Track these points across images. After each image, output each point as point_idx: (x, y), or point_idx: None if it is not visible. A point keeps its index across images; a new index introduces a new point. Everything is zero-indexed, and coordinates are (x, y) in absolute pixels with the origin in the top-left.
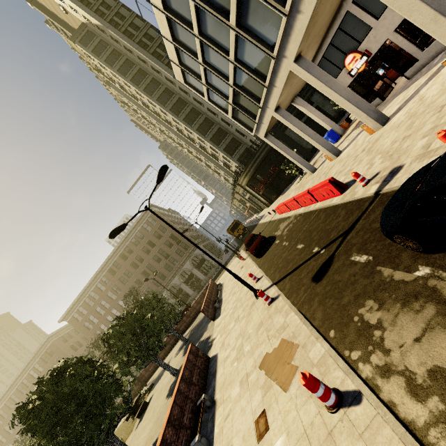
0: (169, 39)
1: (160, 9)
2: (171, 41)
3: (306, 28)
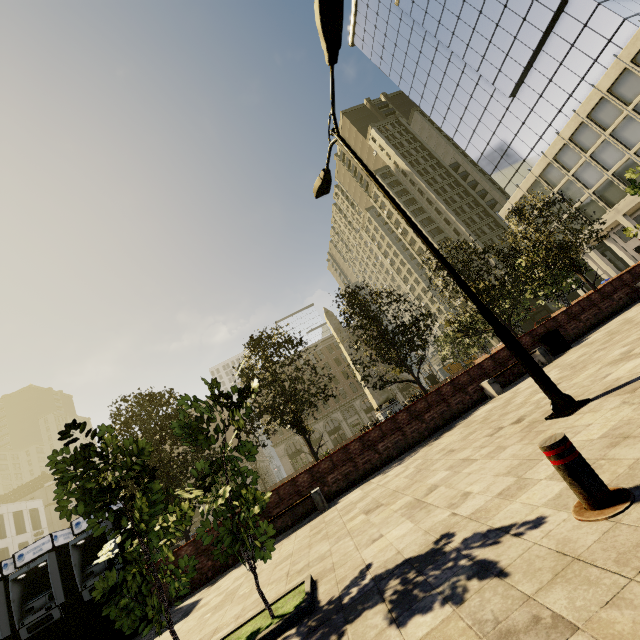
0: (524, 190)
1: (535, 175)
2: (524, 191)
3: (638, 202)
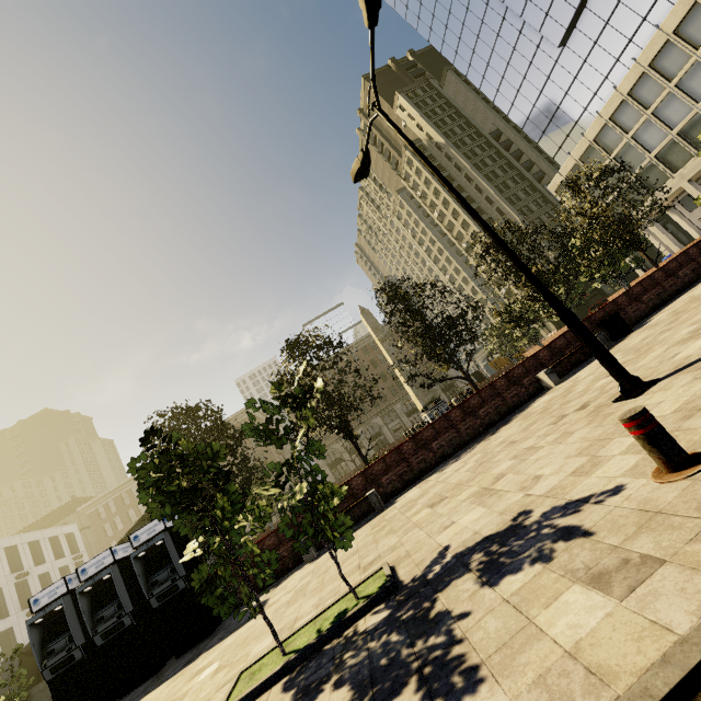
0: (576, 158)
1: (589, 140)
2: (577, 160)
3: None
